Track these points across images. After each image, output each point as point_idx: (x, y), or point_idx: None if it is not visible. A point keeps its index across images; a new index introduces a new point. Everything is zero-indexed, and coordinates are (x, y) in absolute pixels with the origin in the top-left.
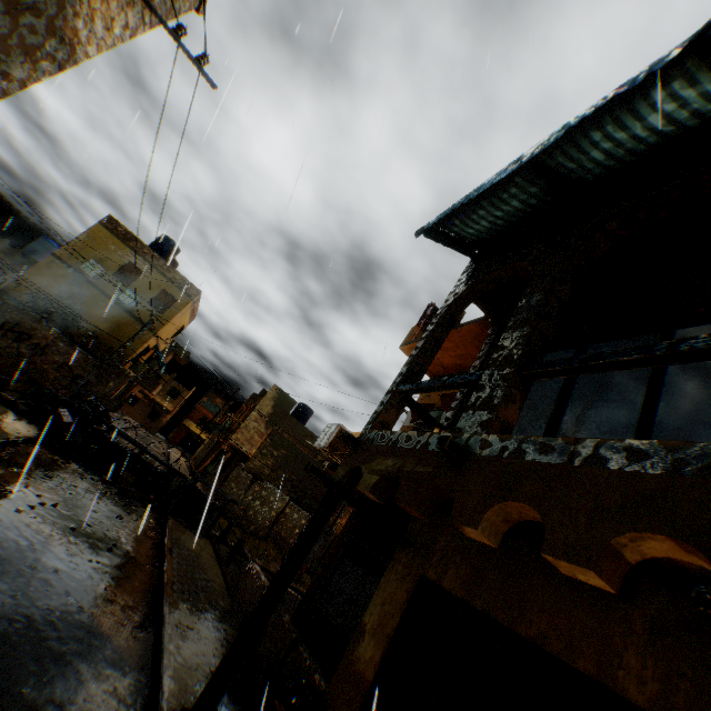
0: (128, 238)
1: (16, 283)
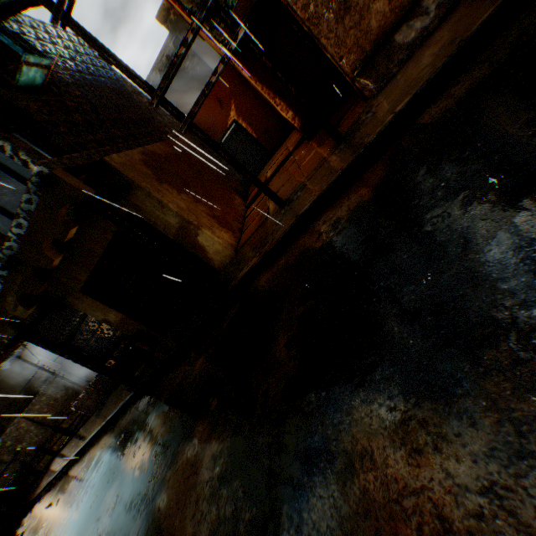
0: None
1: None
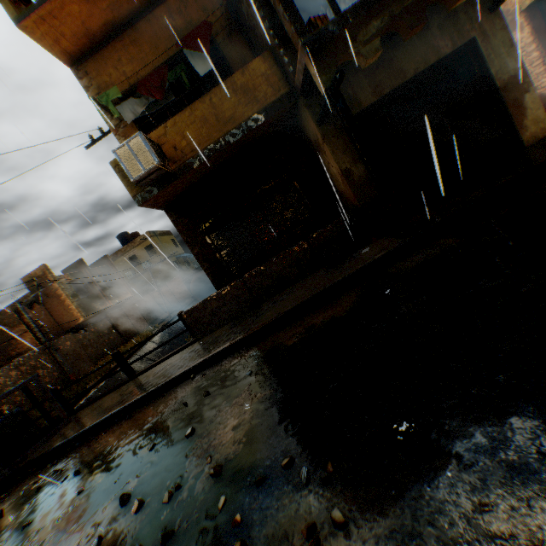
0: None
1: None
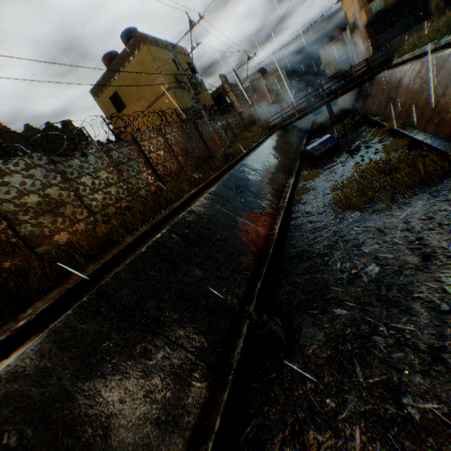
0: (156, 43)
1: (188, 121)
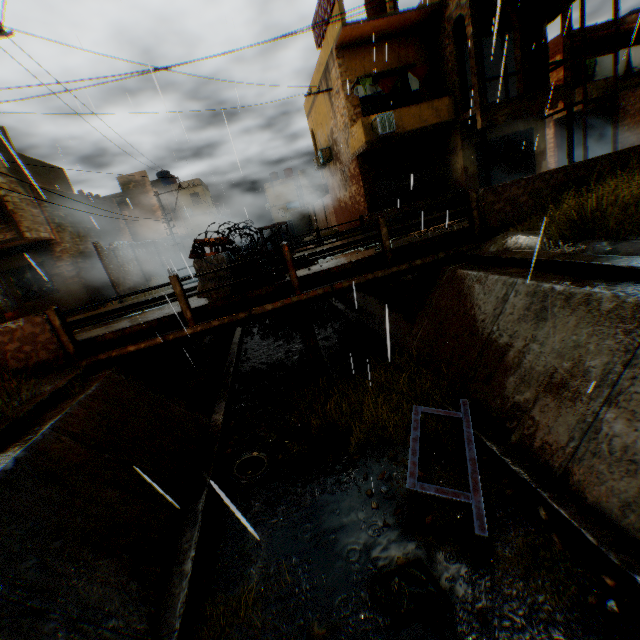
0: None
1: None
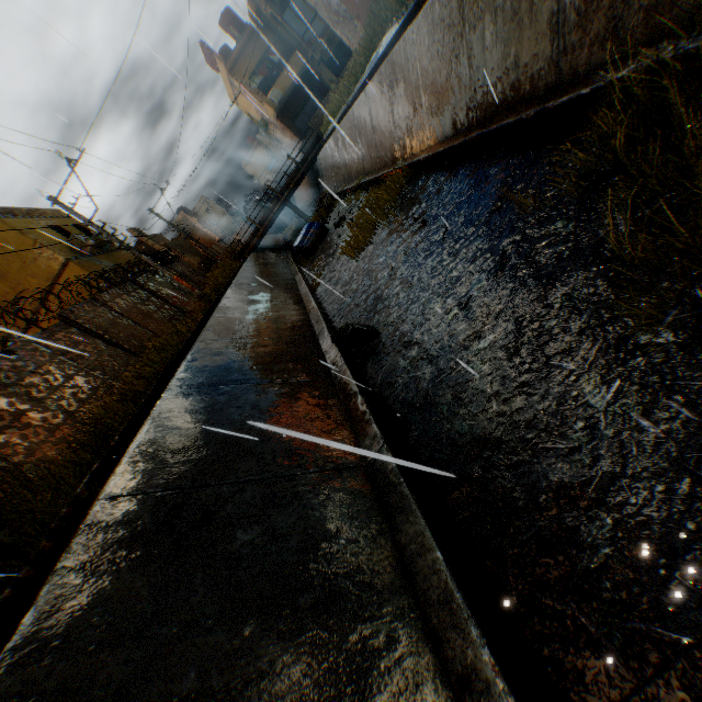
0: (13, 213)
1: None
